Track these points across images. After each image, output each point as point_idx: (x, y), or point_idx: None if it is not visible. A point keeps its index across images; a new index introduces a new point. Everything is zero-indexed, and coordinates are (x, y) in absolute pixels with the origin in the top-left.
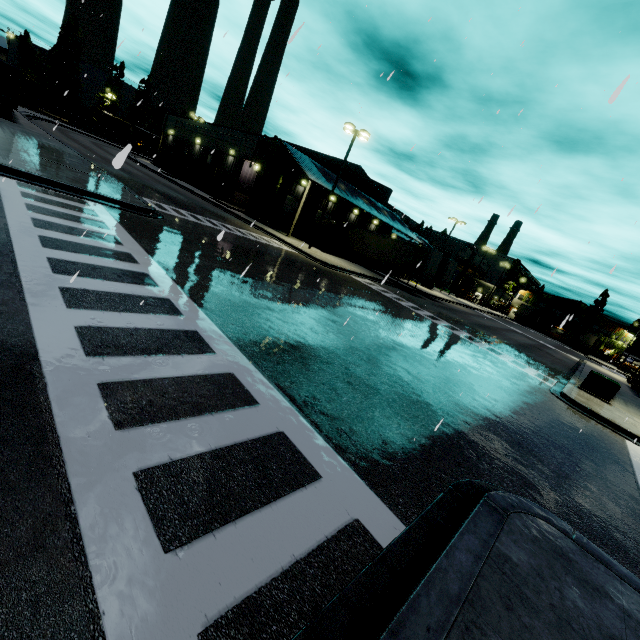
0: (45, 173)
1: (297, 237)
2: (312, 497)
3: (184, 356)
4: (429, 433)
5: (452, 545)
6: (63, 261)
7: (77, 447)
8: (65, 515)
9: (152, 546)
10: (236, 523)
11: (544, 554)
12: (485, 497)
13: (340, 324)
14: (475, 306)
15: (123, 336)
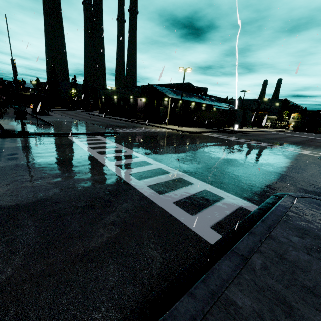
0: (78, 131)
1: (169, 124)
2: (224, 203)
3: (163, 175)
4: (259, 182)
5: (276, 206)
6: (109, 157)
7: (155, 199)
8: (164, 211)
9: (188, 215)
10: (205, 209)
11: (314, 206)
12: (287, 194)
13: (207, 154)
14: (268, 130)
15: (142, 174)
